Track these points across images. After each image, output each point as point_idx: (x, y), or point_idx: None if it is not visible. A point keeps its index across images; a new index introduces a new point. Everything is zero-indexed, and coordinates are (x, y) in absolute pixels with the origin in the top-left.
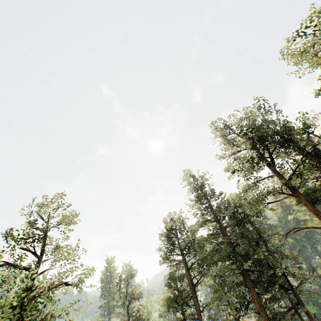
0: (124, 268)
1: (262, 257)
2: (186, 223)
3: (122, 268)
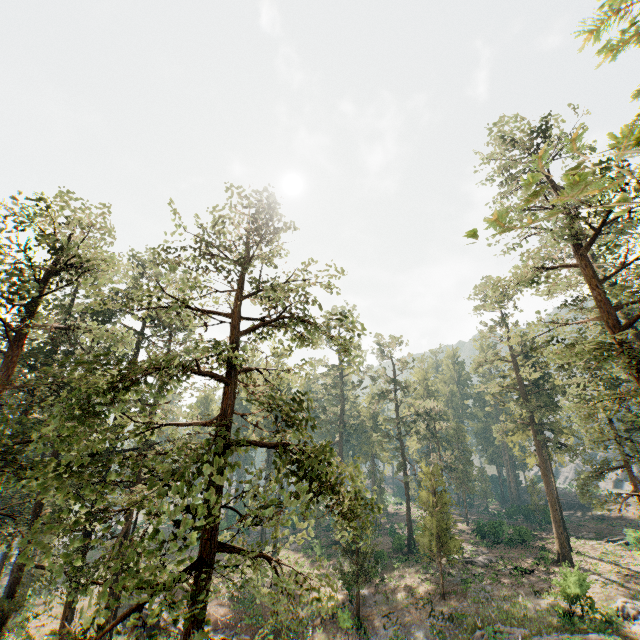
0: None
1: None
2: None
3: None
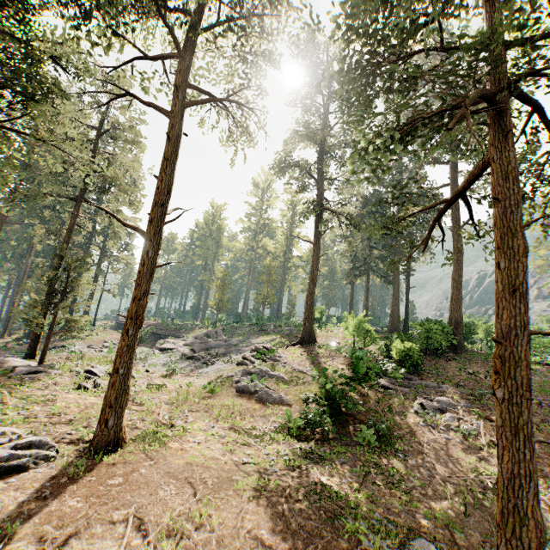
0: None
1: None
2: None
3: None
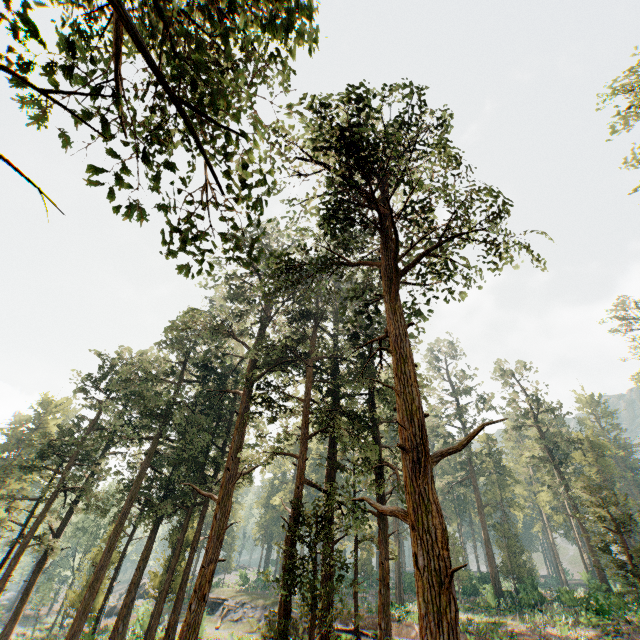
0: (48, 404)
1: (183, 422)
2: (149, 359)
3: (46, 403)
